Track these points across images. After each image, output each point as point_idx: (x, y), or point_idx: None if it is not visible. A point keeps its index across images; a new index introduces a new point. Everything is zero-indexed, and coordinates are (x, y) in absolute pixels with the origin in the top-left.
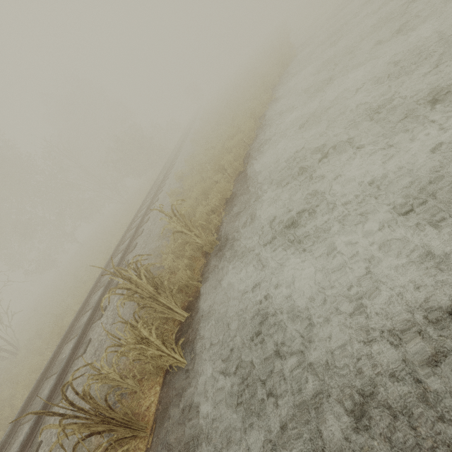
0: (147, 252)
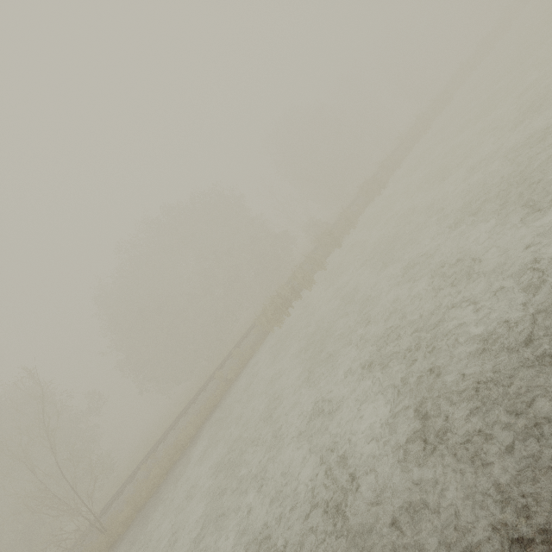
0: None
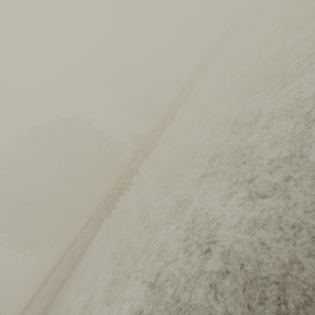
0: None
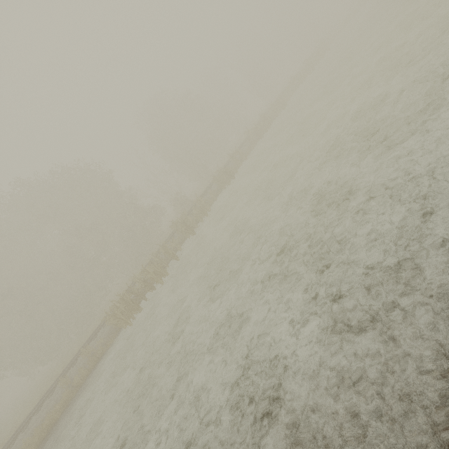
0: None
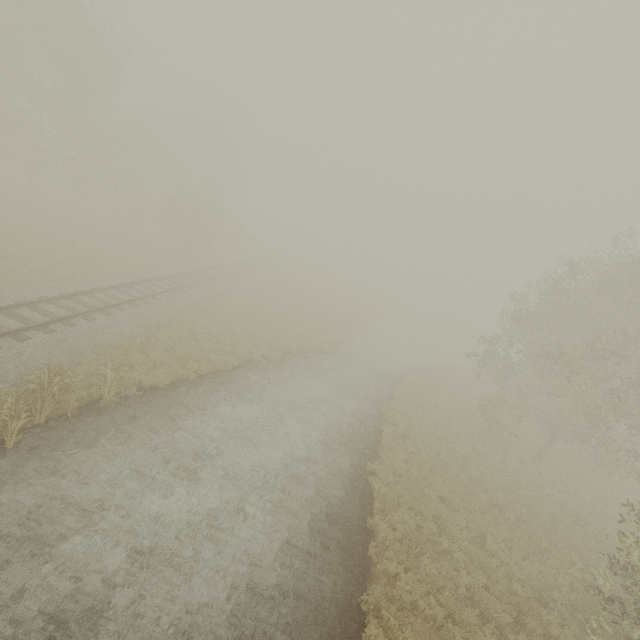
0: (74, 345)
